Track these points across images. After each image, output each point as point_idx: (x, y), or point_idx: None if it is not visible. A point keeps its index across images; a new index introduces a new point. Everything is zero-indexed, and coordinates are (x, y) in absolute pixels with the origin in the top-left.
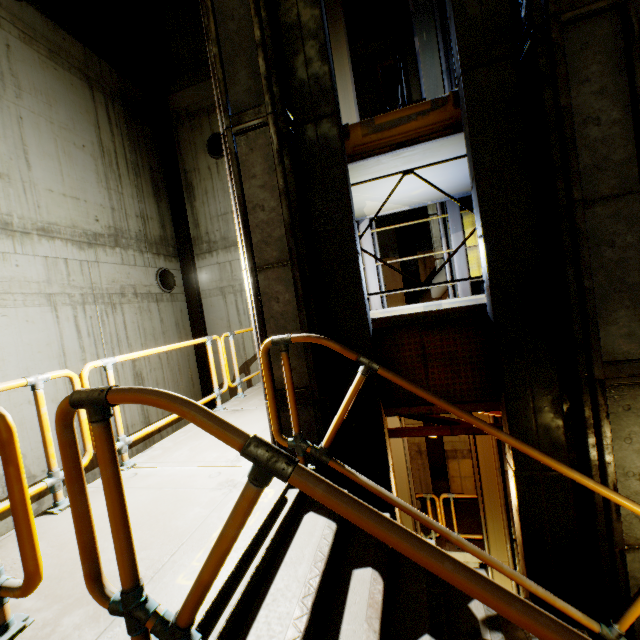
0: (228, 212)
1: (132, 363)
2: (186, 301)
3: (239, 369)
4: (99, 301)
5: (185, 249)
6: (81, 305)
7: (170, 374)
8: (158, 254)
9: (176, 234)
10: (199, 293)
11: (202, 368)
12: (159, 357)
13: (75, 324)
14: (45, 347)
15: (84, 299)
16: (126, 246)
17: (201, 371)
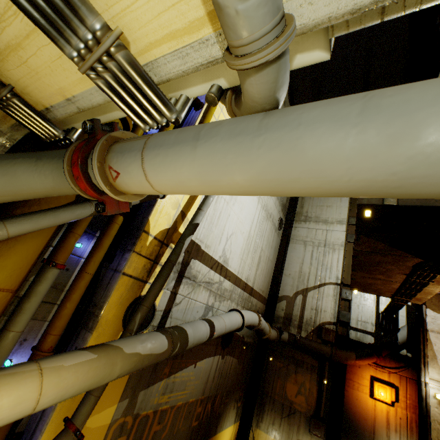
0: (324, 205)
1: (261, 249)
2: (280, 240)
3: (299, 291)
4: (265, 212)
5: (291, 215)
6: (262, 208)
7: (265, 270)
8: (282, 210)
9: (288, 207)
10: (289, 239)
11: (275, 280)
12: (266, 257)
13: (258, 214)
14: (251, 214)
15: (263, 206)
16: (277, 198)
17: (273, 282)
